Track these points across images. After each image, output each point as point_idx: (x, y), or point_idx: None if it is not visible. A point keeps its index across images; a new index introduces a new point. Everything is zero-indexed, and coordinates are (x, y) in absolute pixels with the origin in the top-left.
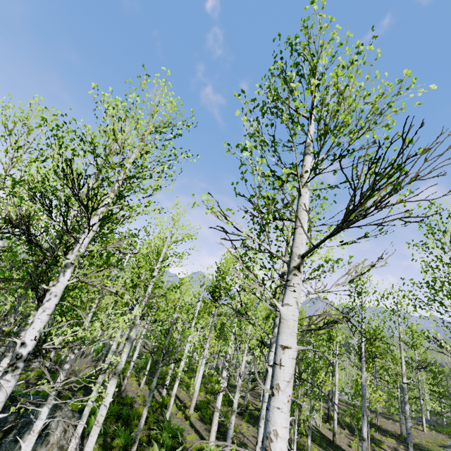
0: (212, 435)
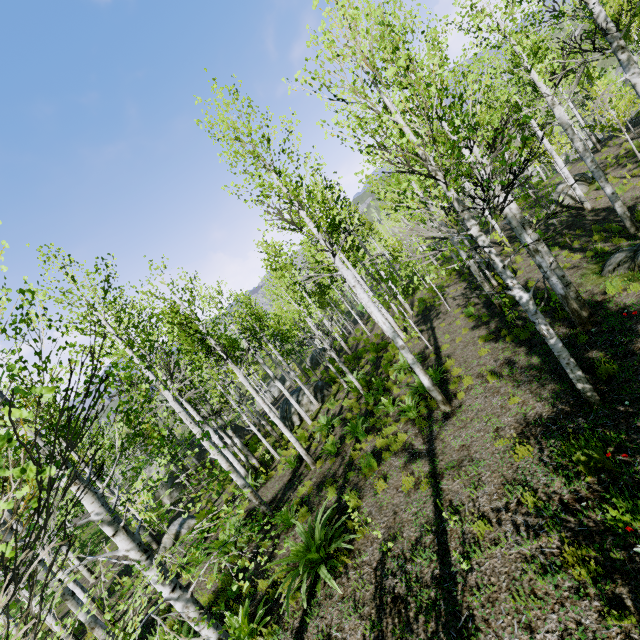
0: (399, 334)
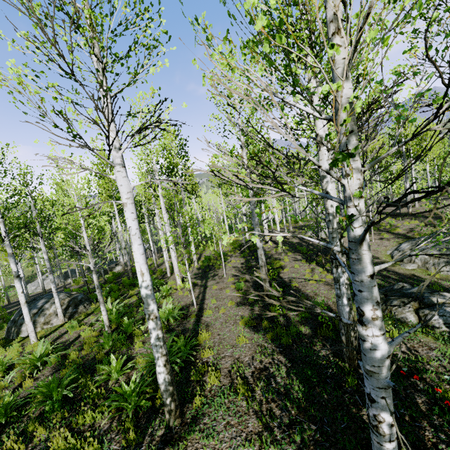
0: (177, 279)
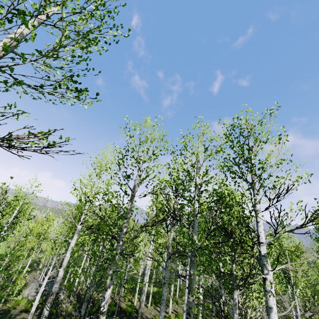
0: None
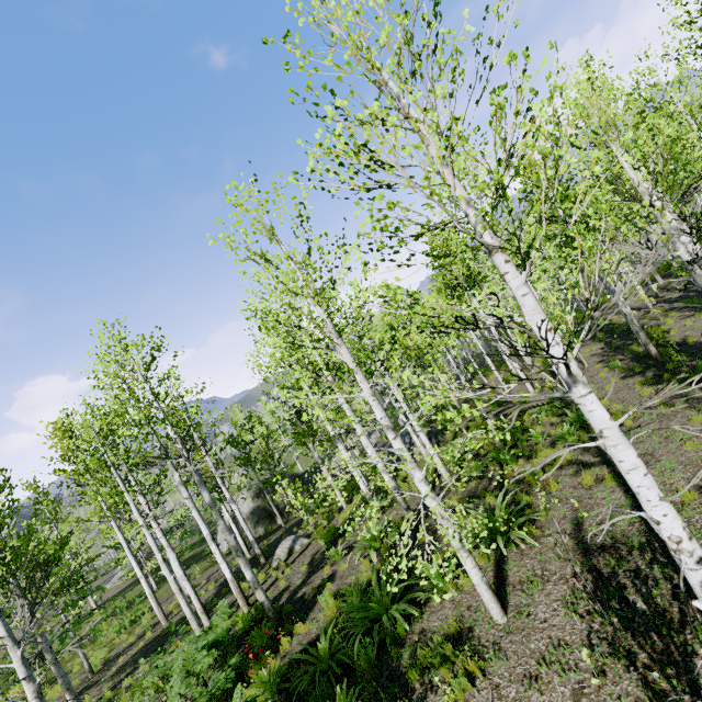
0: (527, 386)
